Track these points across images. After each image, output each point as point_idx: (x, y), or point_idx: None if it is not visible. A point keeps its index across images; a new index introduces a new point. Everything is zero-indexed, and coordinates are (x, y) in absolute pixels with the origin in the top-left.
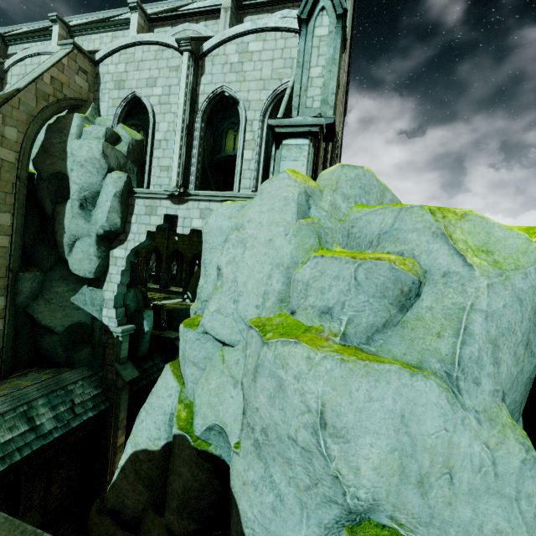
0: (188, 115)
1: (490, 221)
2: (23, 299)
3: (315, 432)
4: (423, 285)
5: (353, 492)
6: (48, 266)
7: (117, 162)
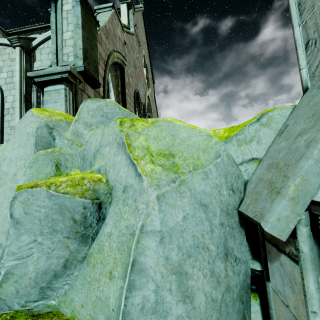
0: (24, 88)
1: (177, 124)
2: None
3: None
4: (108, 204)
5: None
6: None
7: None
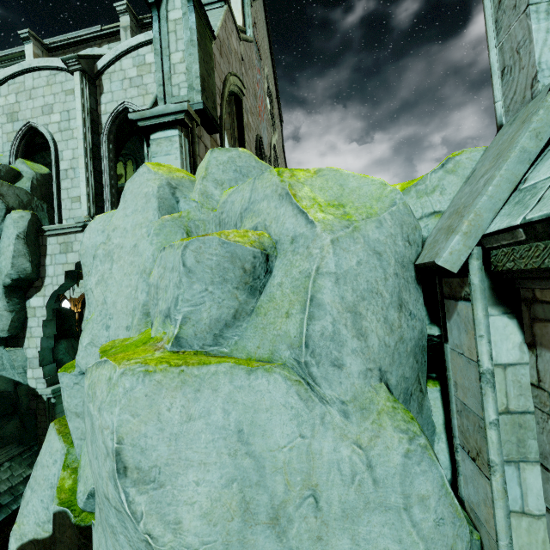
0: (90, 137)
1: (344, 172)
2: None
3: (115, 483)
4: (274, 258)
5: None
6: None
7: (18, 200)
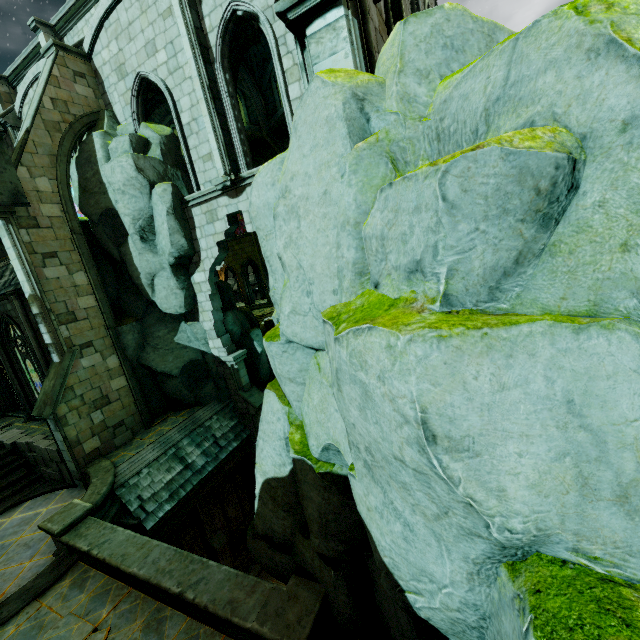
0: (204, 71)
1: None
2: (132, 352)
3: (422, 449)
4: (581, 165)
5: (501, 522)
6: (140, 314)
7: (156, 172)
